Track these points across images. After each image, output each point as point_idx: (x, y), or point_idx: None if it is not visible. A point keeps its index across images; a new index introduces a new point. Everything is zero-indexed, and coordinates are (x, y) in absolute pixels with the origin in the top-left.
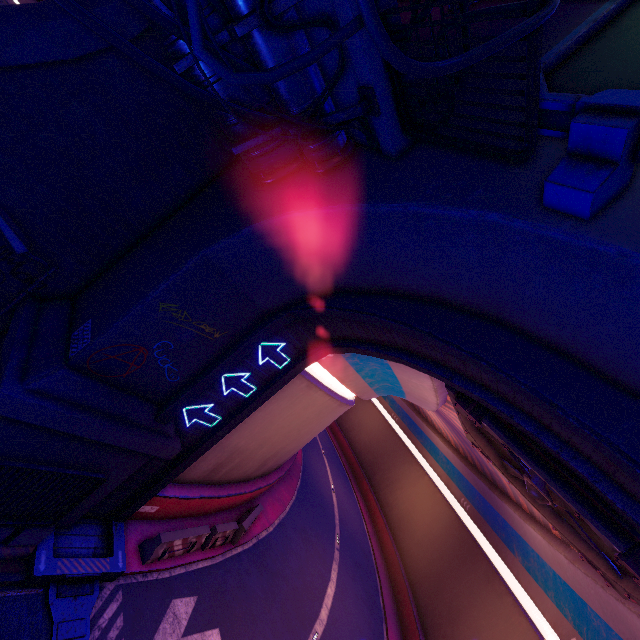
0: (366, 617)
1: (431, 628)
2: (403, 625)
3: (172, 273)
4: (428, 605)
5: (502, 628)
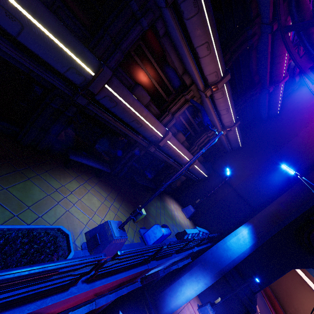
0: (260, 298)
1: (280, 298)
2: (267, 296)
3: (283, 274)
4: (276, 289)
5: (313, 304)
